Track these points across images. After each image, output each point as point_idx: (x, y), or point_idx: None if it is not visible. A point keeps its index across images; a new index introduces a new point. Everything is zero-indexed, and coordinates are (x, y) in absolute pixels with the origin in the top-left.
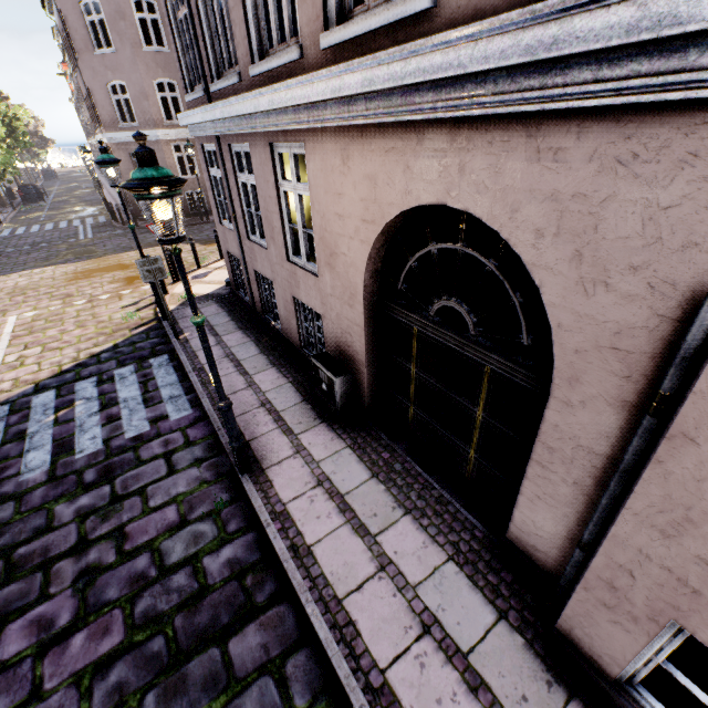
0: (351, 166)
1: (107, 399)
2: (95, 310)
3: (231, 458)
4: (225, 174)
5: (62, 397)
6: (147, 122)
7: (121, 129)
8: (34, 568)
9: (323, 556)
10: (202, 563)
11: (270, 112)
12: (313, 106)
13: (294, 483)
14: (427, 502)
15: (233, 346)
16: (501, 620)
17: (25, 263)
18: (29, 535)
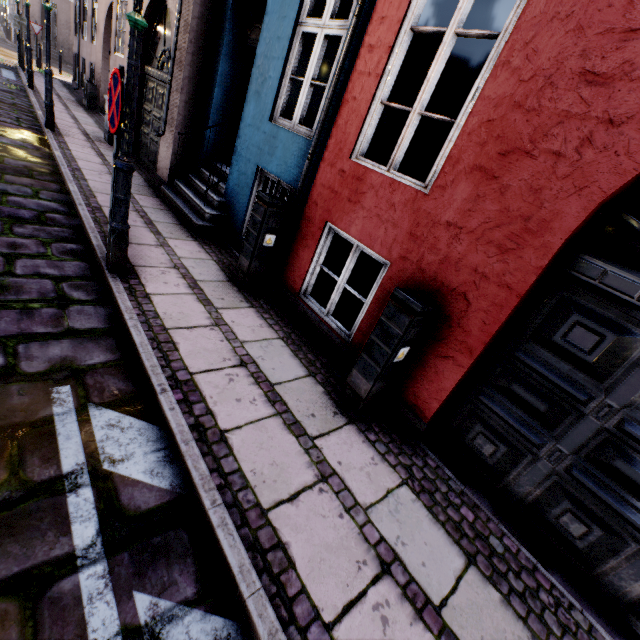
0: None
1: None
2: None
3: (27, 86)
4: (80, 2)
5: None
6: None
7: None
8: None
9: None
10: None
11: None
12: None
13: None
14: (100, 119)
15: (56, 86)
16: (96, 124)
17: None
18: None
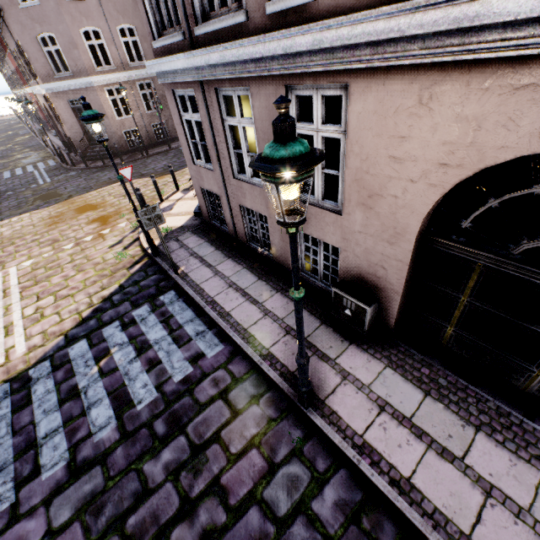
0: (434, 107)
1: (139, 343)
2: (86, 252)
3: (287, 393)
4: (208, 118)
5: (95, 346)
6: (80, 70)
7: (56, 79)
8: (152, 539)
9: (427, 489)
10: (312, 510)
11: (299, 52)
12: (386, 41)
13: (359, 412)
14: (489, 416)
15: (231, 275)
16: None
17: (1, 213)
18: (131, 503)
